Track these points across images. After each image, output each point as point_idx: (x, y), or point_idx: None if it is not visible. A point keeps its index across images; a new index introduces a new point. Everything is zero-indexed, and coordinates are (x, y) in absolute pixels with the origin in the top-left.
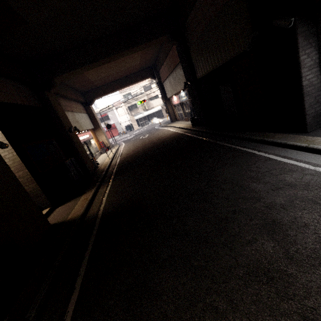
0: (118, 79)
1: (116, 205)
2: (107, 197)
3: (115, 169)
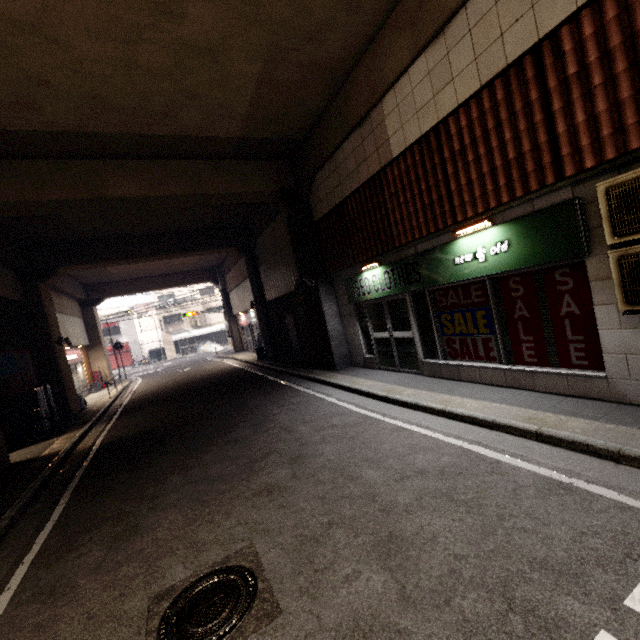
0: (156, 275)
1: (121, 436)
2: (107, 433)
3: (120, 409)
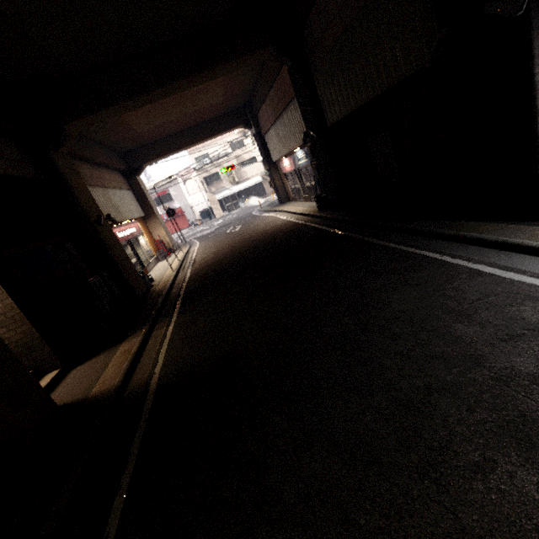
0: (185, 129)
1: (184, 366)
2: (168, 347)
3: (182, 291)
